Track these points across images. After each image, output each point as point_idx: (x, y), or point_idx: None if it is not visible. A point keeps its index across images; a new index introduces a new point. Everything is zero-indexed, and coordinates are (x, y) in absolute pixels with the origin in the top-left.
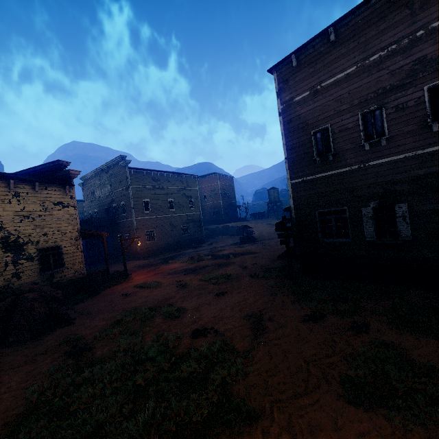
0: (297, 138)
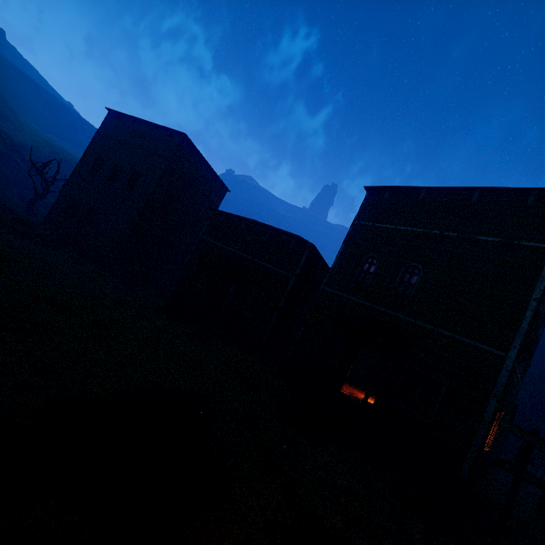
0: (537, 306)
